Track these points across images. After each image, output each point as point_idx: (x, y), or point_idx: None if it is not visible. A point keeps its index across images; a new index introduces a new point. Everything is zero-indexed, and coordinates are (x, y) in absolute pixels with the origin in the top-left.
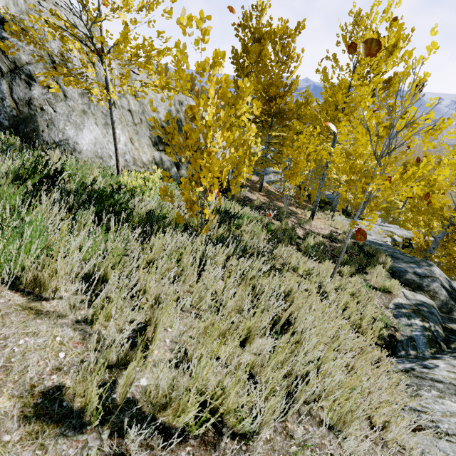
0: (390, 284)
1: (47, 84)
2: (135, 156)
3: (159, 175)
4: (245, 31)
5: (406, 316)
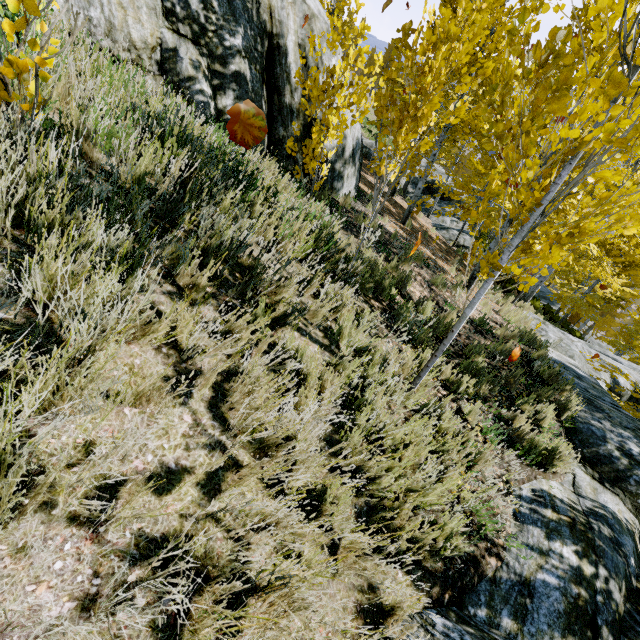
0: (547, 447)
1: None
2: (114, 19)
3: None
4: None
5: (546, 528)
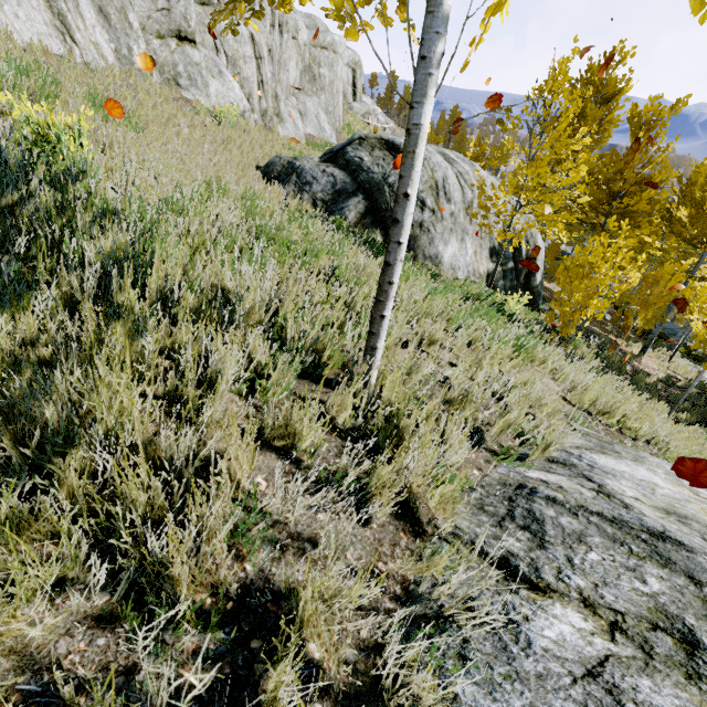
0: None
1: (432, 208)
2: (474, 267)
3: (525, 297)
4: (585, 88)
5: None
